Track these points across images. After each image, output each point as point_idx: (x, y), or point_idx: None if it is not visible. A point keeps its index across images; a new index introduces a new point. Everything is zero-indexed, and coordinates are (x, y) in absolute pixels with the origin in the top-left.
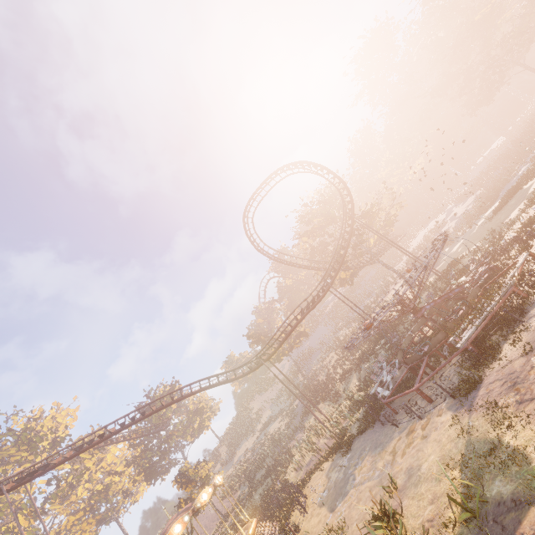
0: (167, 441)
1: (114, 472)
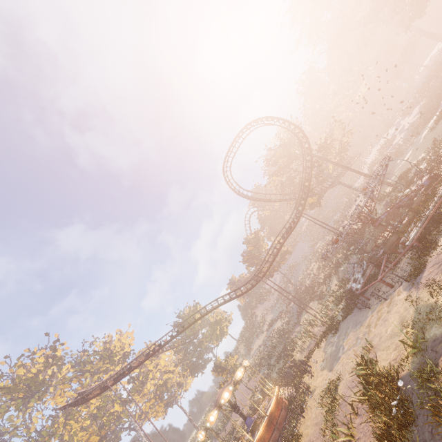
0: (200, 346)
1: (168, 371)
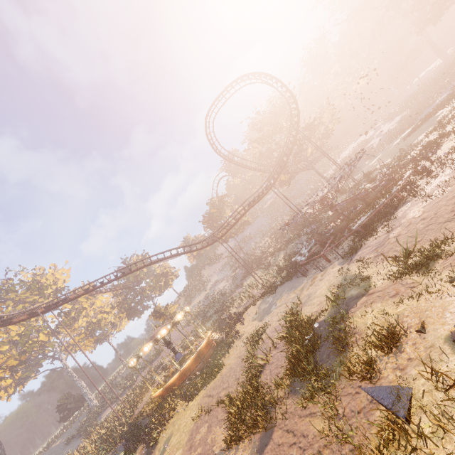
0: (142, 293)
1: (104, 312)
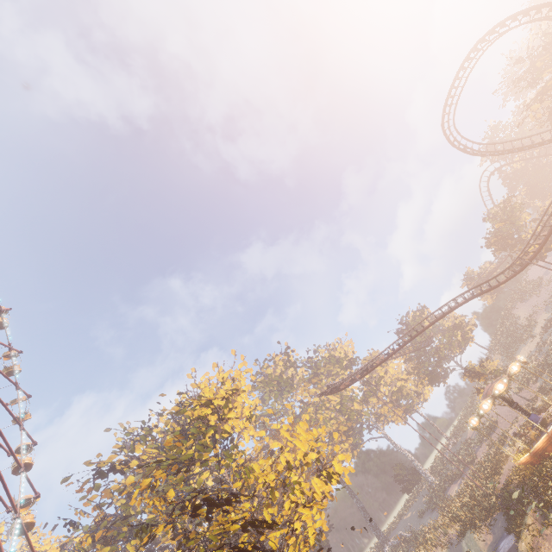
0: (438, 353)
1: (401, 379)
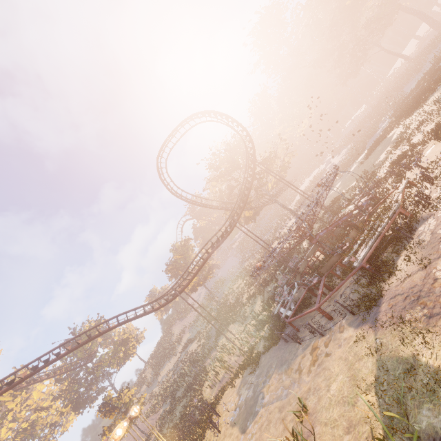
0: (93, 373)
1: (40, 408)
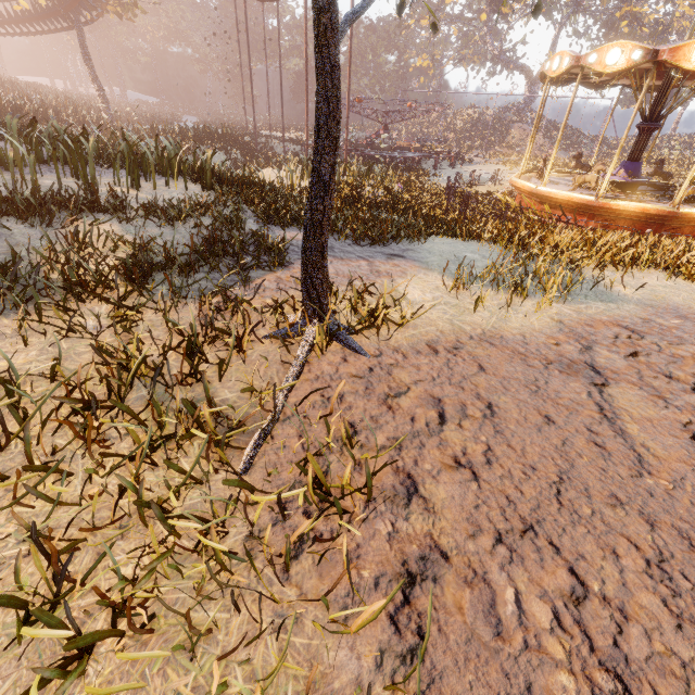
0: None
1: None
